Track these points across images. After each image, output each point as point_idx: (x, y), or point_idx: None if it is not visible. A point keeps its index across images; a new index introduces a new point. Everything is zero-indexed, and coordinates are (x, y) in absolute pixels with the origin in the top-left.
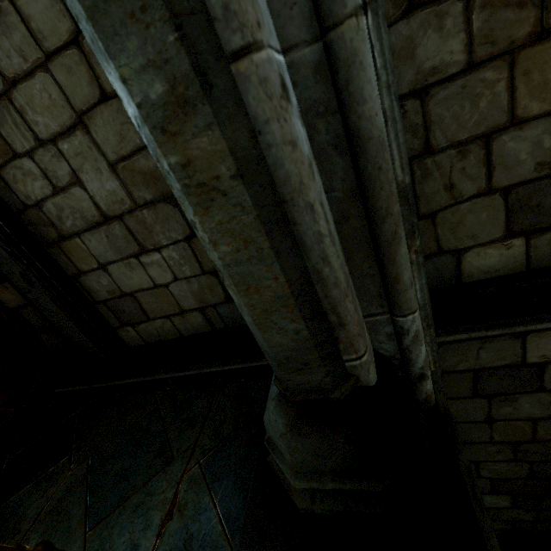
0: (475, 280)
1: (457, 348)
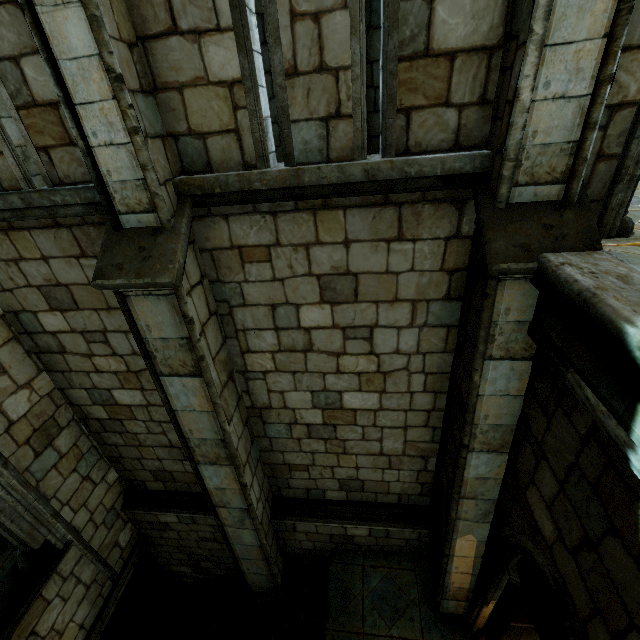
0: (152, 489)
1: (138, 514)
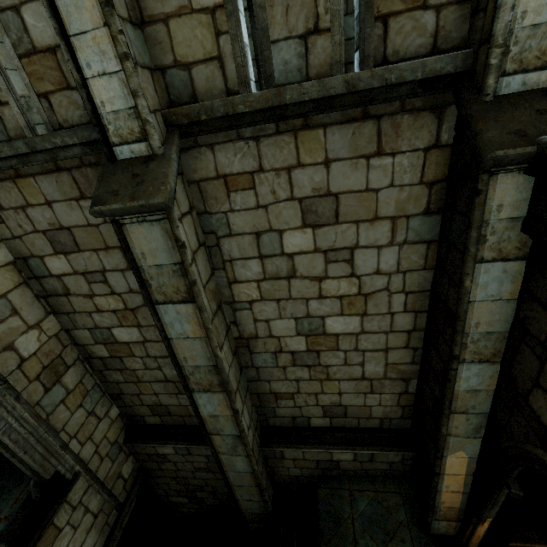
0: (150, 424)
1: (139, 447)
